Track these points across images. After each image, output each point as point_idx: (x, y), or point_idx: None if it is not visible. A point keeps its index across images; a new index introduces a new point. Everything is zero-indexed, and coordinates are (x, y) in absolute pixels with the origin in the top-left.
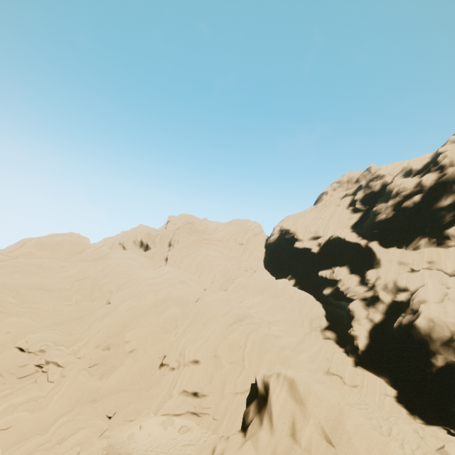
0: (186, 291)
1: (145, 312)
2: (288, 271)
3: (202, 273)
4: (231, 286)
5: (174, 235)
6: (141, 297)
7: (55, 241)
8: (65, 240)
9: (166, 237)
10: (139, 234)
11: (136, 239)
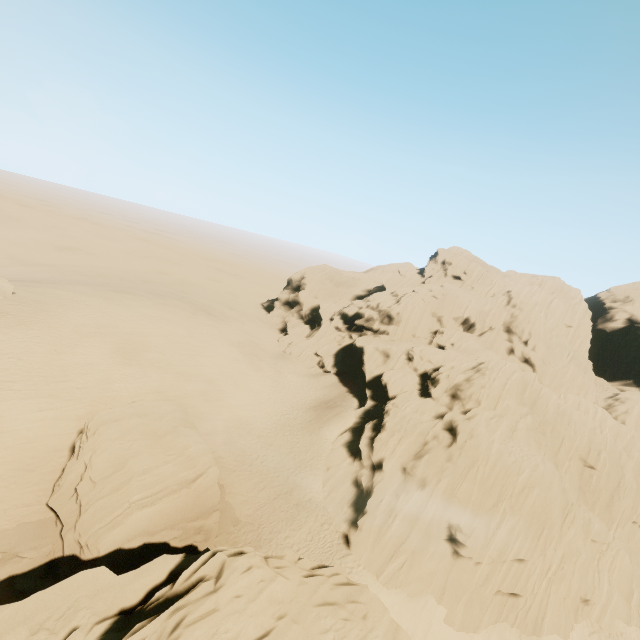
0: (639, 448)
1: (637, 484)
2: (625, 373)
3: (587, 394)
4: (633, 421)
5: (519, 321)
6: (626, 465)
7: (512, 383)
8: (516, 379)
9: (498, 316)
10: (467, 309)
11: (461, 316)
